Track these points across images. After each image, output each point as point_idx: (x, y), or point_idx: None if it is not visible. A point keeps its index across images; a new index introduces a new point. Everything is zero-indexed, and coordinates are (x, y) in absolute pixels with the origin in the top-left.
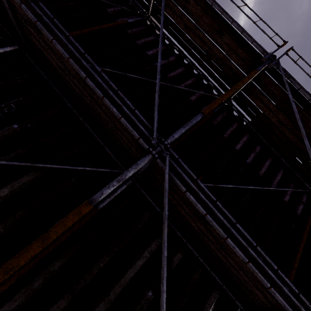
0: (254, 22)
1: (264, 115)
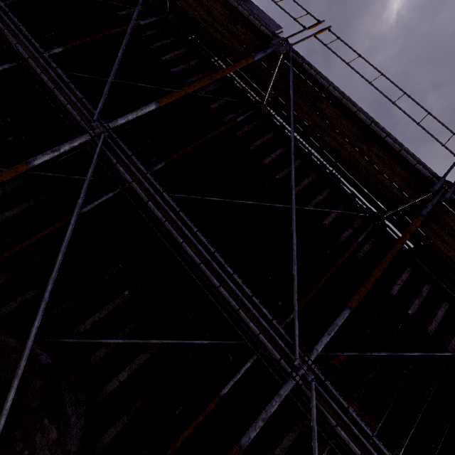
0: (418, 124)
1: (434, 245)
